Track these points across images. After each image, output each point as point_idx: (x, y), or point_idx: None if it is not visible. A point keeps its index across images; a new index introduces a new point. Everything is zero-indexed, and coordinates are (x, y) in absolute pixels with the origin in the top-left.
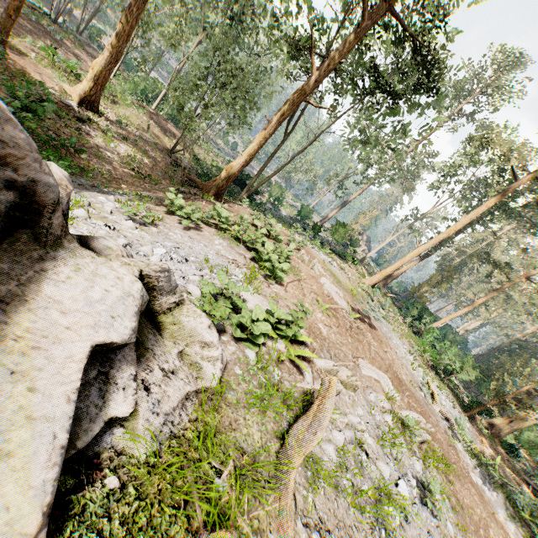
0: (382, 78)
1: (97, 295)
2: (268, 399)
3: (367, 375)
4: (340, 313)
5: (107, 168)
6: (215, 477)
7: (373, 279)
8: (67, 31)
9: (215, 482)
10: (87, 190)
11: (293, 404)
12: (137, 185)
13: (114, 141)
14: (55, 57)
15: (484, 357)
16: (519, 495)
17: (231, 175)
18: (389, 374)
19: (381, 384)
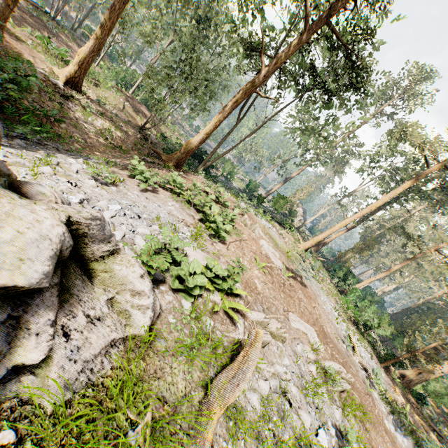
0: (319, 77)
1: (8, 236)
2: (198, 348)
3: (296, 327)
4: (275, 272)
5: (82, 137)
6: (129, 428)
7: (306, 244)
8: (63, 27)
9: (128, 434)
10: (60, 153)
11: (222, 354)
12: (108, 153)
13: (92, 116)
14: (49, 45)
15: (398, 316)
16: (426, 441)
17: (190, 149)
18: (316, 327)
19: (308, 336)
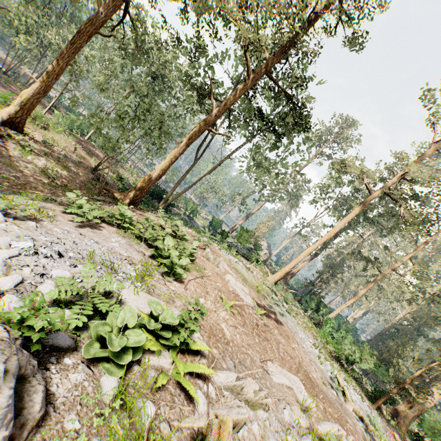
0: (266, 117)
1: None
2: None
3: (278, 382)
4: (245, 310)
5: (14, 174)
6: None
7: (275, 276)
8: (16, 80)
9: None
10: None
11: None
12: (47, 191)
13: (34, 155)
14: None
15: (373, 342)
16: None
17: (145, 186)
18: (300, 375)
19: (294, 391)
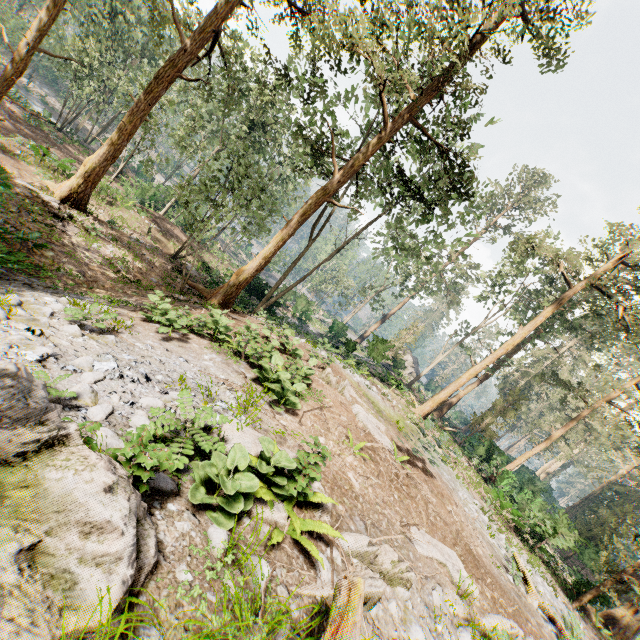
0: (410, 180)
1: None
2: (236, 635)
3: (426, 555)
4: (380, 455)
5: (78, 269)
6: None
7: (425, 408)
8: (73, 138)
9: None
10: (34, 290)
11: None
12: (118, 290)
13: (99, 242)
14: (47, 157)
15: (577, 510)
16: None
17: (242, 280)
18: (459, 549)
19: (448, 569)
